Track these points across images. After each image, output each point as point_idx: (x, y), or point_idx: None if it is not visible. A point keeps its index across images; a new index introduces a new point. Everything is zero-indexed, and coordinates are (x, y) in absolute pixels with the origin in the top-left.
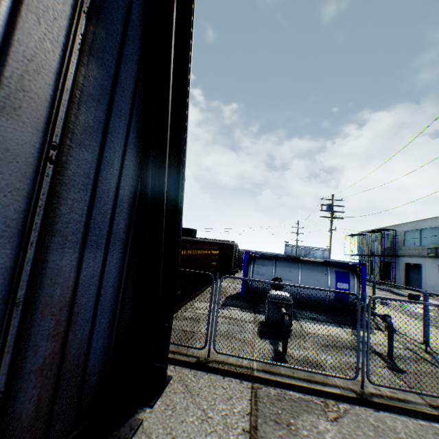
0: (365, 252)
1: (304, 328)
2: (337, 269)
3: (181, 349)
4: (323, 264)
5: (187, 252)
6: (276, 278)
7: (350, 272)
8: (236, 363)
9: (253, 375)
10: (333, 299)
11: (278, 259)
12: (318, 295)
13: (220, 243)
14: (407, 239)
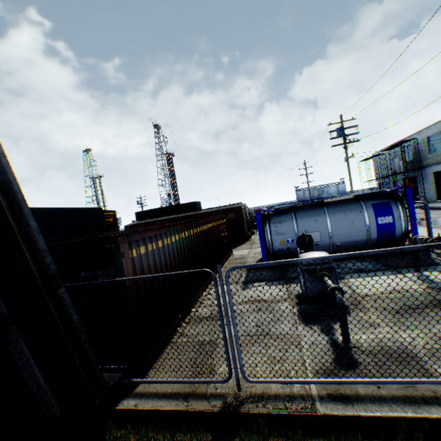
0: (384, 173)
1: (356, 290)
2: (373, 201)
3: (197, 385)
4: (354, 200)
5: (181, 236)
6: (302, 235)
7: (391, 201)
8: (283, 393)
9: (317, 415)
10: (376, 238)
11: (297, 210)
12: (356, 239)
13: (226, 209)
14: (433, 145)
